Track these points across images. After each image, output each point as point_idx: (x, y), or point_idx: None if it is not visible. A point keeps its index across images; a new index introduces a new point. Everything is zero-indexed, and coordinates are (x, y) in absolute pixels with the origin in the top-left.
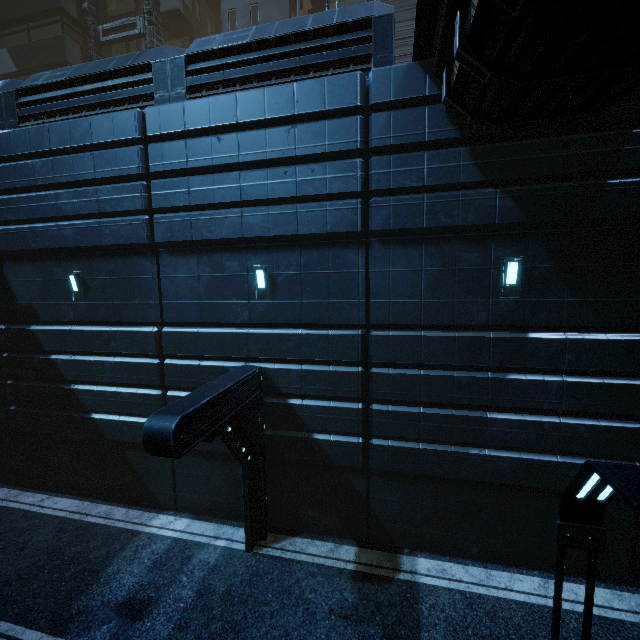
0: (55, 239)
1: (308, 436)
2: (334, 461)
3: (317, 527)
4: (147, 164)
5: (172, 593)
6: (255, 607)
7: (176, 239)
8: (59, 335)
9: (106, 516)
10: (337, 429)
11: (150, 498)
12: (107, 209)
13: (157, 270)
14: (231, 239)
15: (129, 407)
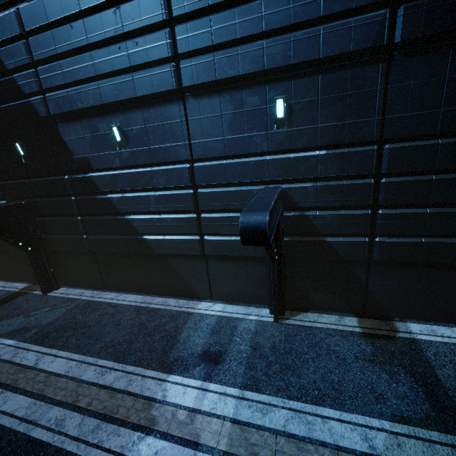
0: (97, 97)
1: (320, 239)
2: (342, 257)
3: (322, 305)
4: (168, 10)
5: (234, 348)
6: (298, 355)
7: (202, 81)
8: (111, 178)
9: (164, 304)
10: (347, 232)
11: (191, 292)
12: (137, 61)
13: (184, 114)
14: (253, 73)
15: (172, 228)
